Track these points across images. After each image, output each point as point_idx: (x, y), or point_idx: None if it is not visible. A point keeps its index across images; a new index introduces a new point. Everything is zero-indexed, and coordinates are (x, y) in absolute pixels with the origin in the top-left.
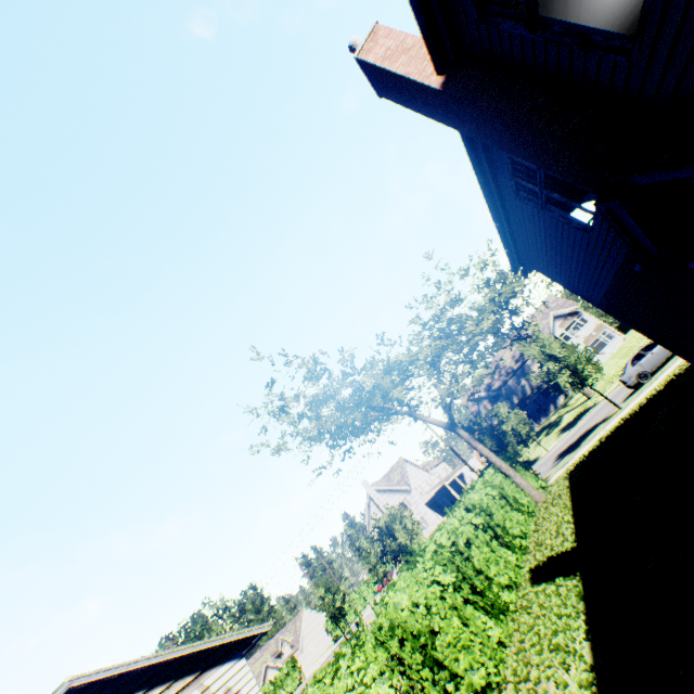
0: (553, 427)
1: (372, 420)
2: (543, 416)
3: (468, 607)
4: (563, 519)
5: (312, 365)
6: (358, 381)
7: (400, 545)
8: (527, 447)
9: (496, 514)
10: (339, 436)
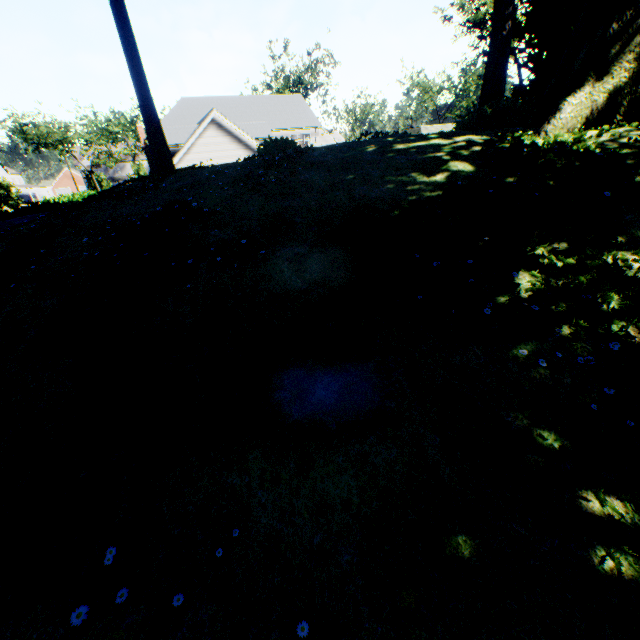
0: None
1: (53, 145)
2: None
3: None
4: None
5: (62, 125)
6: (66, 134)
7: (15, 199)
8: None
9: None
10: (41, 145)
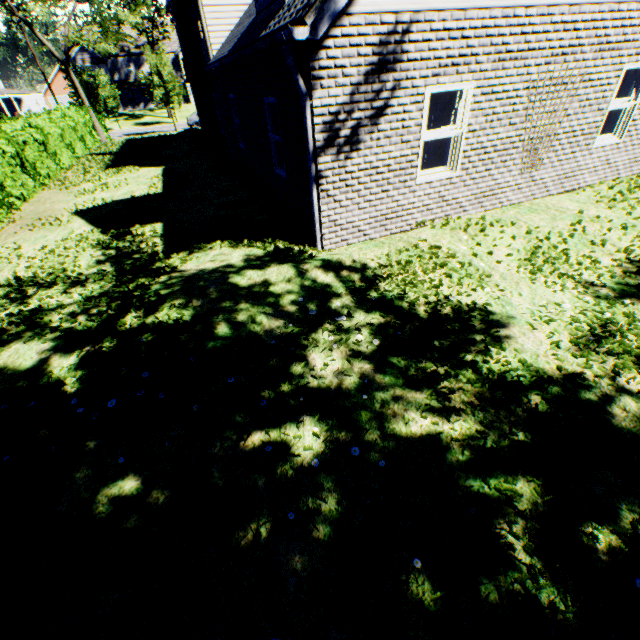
0: (135, 119)
1: None
2: (133, 108)
3: (64, 145)
4: (116, 148)
5: None
6: None
7: None
8: (107, 119)
9: (80, 130)
10: None
